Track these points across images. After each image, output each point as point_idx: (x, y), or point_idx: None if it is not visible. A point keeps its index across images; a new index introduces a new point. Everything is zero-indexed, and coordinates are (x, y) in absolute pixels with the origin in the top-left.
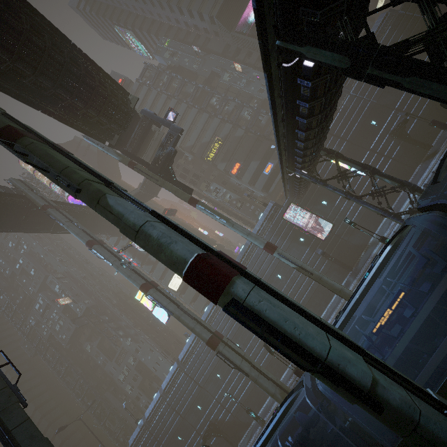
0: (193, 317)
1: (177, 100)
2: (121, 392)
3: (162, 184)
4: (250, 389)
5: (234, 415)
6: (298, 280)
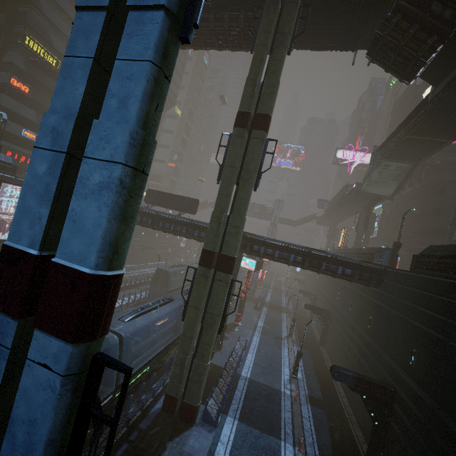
0: None
1: None
2: None
3: None
4: None
5: None
6: None
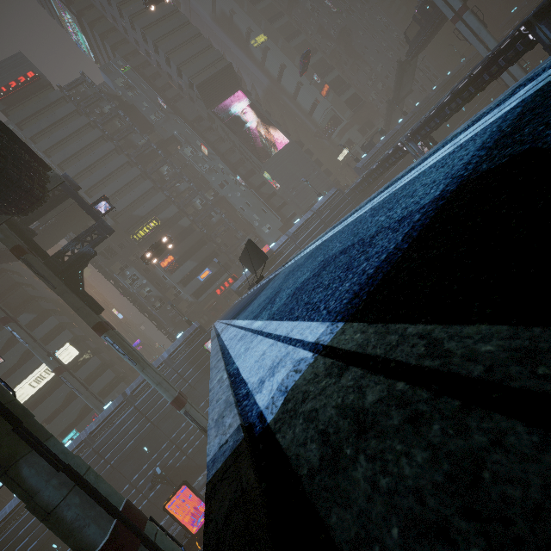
0: None
1: (116, 145)
2: None
3: (61, 293)
4: None
5: None
6: None
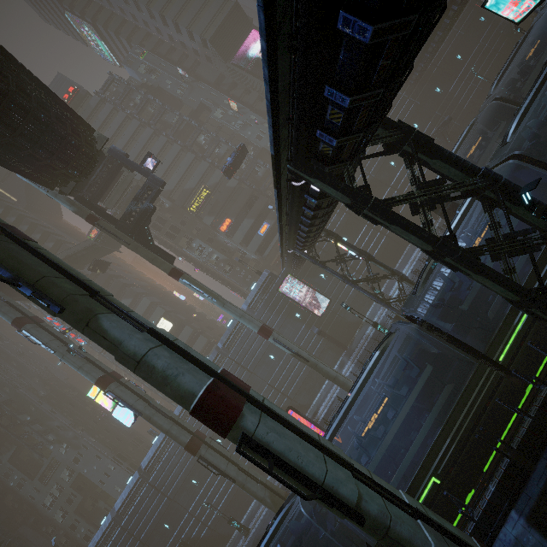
0: (168, 416)
1: (154, 129)
2: (47, 523)
3: (135, 248)
4: (233, 493)
5: (212, 529)
6: (292, 361)
